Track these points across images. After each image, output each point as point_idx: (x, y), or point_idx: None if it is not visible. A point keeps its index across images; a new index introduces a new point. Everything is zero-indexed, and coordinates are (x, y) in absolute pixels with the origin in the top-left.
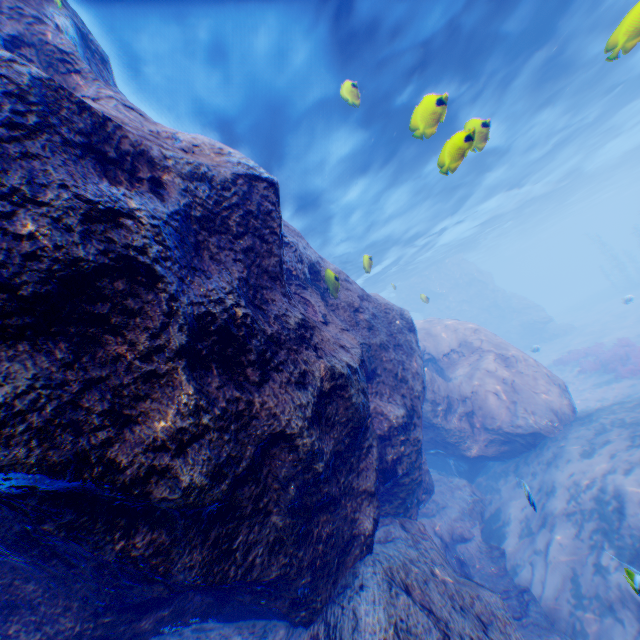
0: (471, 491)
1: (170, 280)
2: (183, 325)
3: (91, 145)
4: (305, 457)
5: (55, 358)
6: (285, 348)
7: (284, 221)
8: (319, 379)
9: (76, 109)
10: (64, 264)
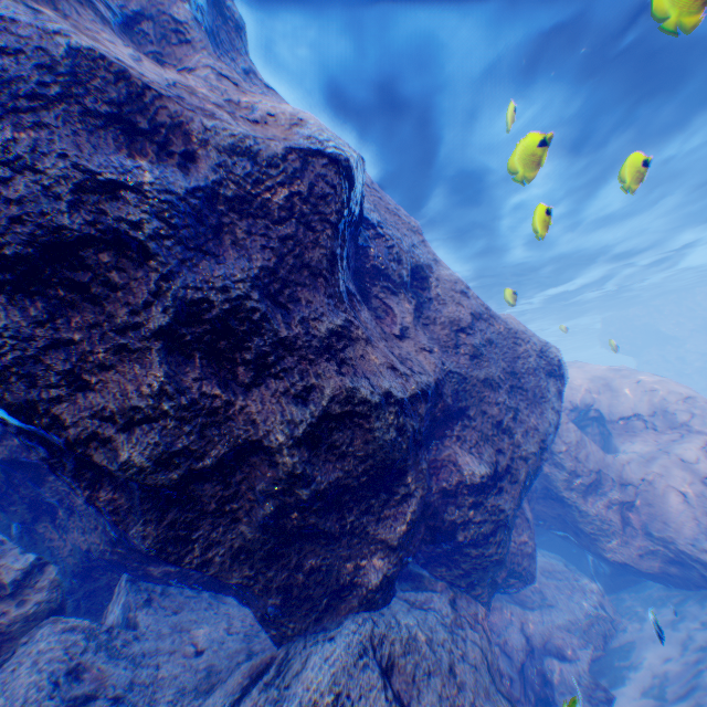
0: (599, 604)
1: (165, 259)
2: (169, 307)
3: (121, 116)
4: (285, 477)
5: (29, 315)
6: (297, 355)
7: (398, 211)
8: (329, 399)
9: (113, 79)
10: (48, 230)
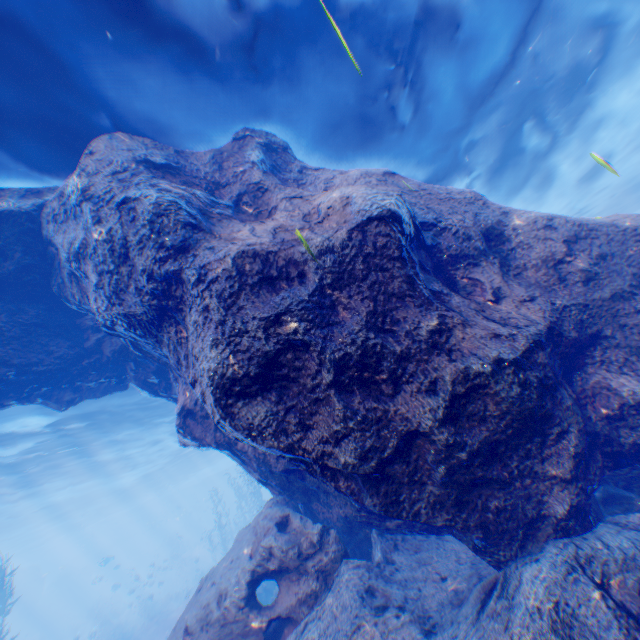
0: None
1: (314, 341)
2: (328, 367)
3: (263, 276)
4: (443, 447)
5: (271, 400)
6: (414, 361)
7: (449, 193)
8: (450, 383)
9: (252, 260)
10: (262, 356)
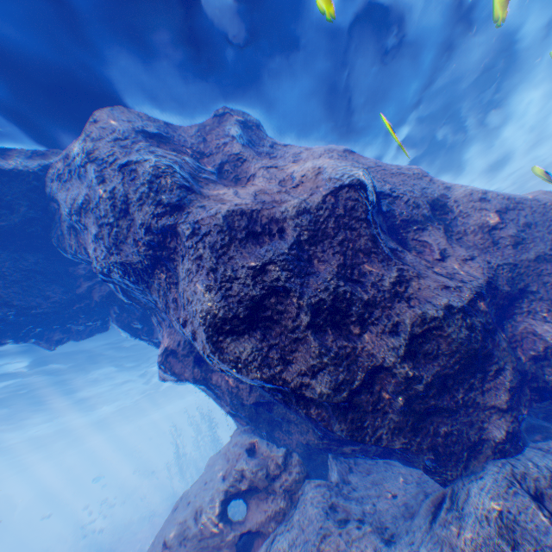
0: None
1: (294, 288)
2: (305, 310)
3: (248, 231)
4: (403, 380)
5: (256, 338)
6: (378, 307)
7: (399, 168)
8: (409, 326)
9: (239, 217)
10: (249, 300)
